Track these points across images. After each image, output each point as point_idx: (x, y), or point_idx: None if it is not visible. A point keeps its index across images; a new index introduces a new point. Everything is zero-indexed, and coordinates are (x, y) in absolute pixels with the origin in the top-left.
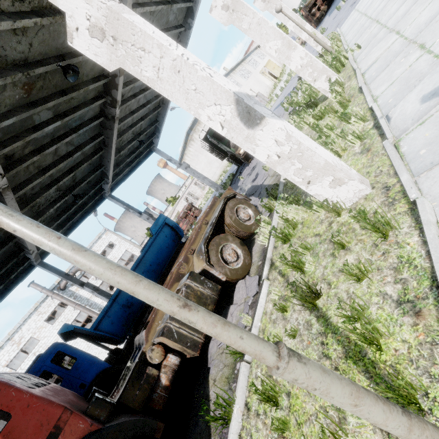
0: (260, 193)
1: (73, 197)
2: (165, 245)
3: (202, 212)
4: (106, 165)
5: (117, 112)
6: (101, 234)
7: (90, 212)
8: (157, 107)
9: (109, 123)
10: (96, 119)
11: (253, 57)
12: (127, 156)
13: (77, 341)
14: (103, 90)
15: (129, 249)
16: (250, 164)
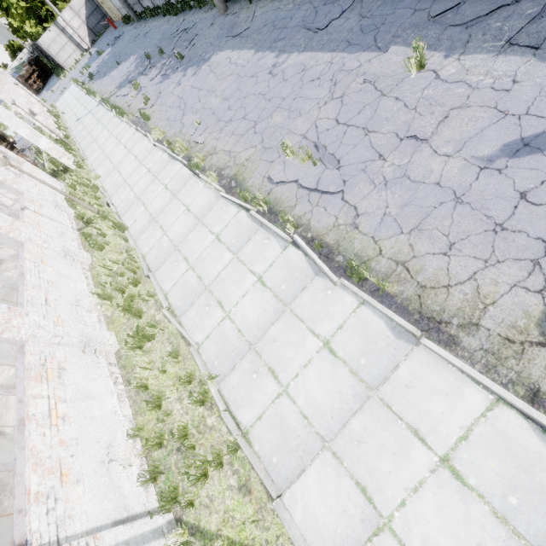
0: None
1: None
2: None
3: None
4: None
5: None
6: None
7: None
8: None
9: None
10: None
11: None
12: None
13: None
14: None
15: None
16: None
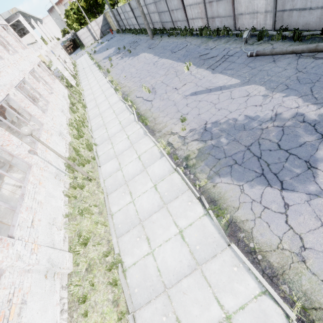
0: None
1: None
2: None
3: None
4: None
5: None
6: None
7: None
8: None
9: None
10: None
11: (30, 48)
12: None
13: None
14: None
15: None
16: None
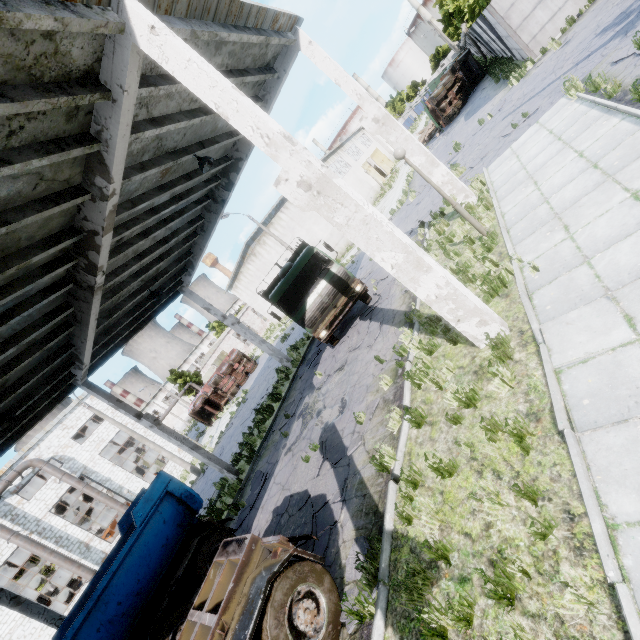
0: (346, 485)
1: (0, 409)
2: (160, 543)
3: (258, 370)
4: (78, 346)
5: (99, 280)
6: (82, 398)
7: (40, 416)
8: (191, 235)
9: (83, 293)
10: (56, 288)
11: (354, 143)
12: (128, 313)
13: (2, 607)
14: (73, 248)
15: (129, 424)
16: (336, 351)
